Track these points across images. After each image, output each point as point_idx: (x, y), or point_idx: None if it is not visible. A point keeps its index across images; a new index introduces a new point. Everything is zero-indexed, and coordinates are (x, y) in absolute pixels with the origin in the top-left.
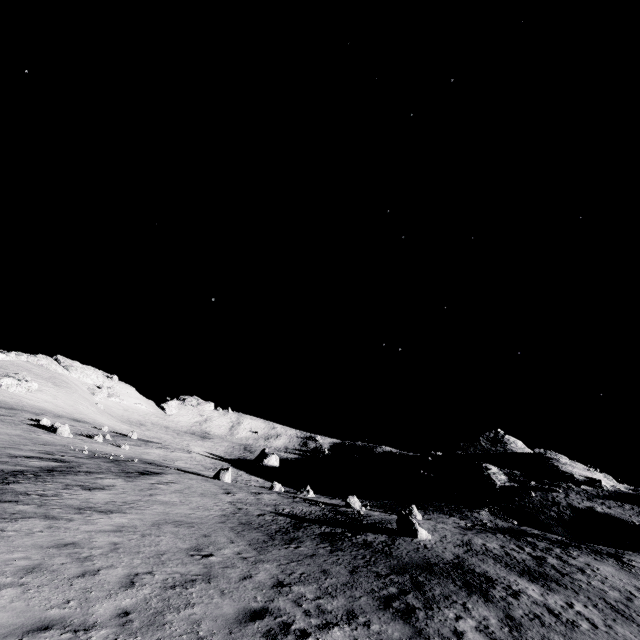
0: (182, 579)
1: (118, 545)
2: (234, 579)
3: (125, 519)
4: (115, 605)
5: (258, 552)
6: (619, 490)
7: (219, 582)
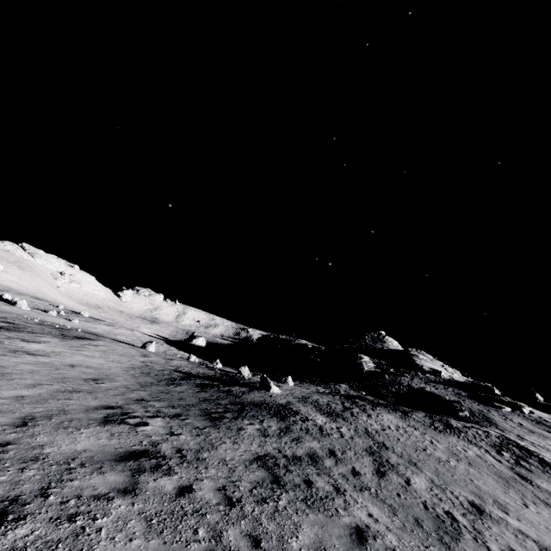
0: (72, 390)
1: (35, 371)
2: (110, 394)
3: (48, 360)
4: (17, 393)
5: (141, 386)
6: (452, 379)
7: (98, 394)
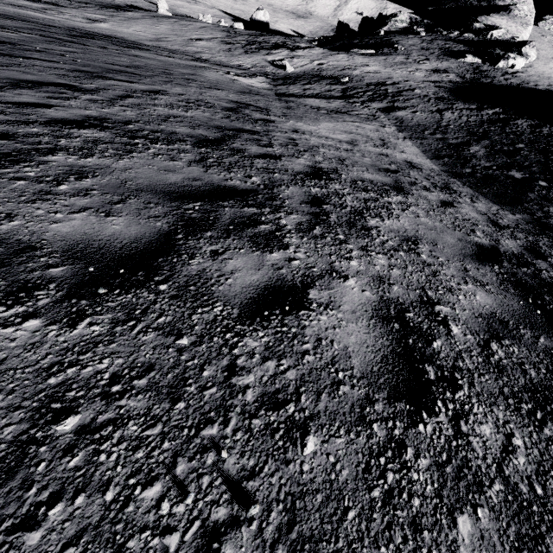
0: None
1: None
2: None
3: None
4: None
5: None
6: (506, 40)
7: None
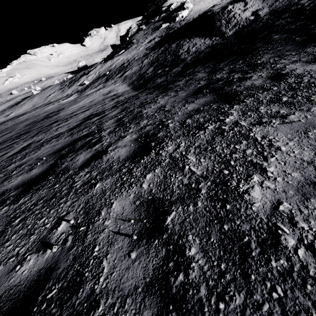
0: None
1: None
2: None
3: None
4: None
5: None
6: (179, 6)
7: None
